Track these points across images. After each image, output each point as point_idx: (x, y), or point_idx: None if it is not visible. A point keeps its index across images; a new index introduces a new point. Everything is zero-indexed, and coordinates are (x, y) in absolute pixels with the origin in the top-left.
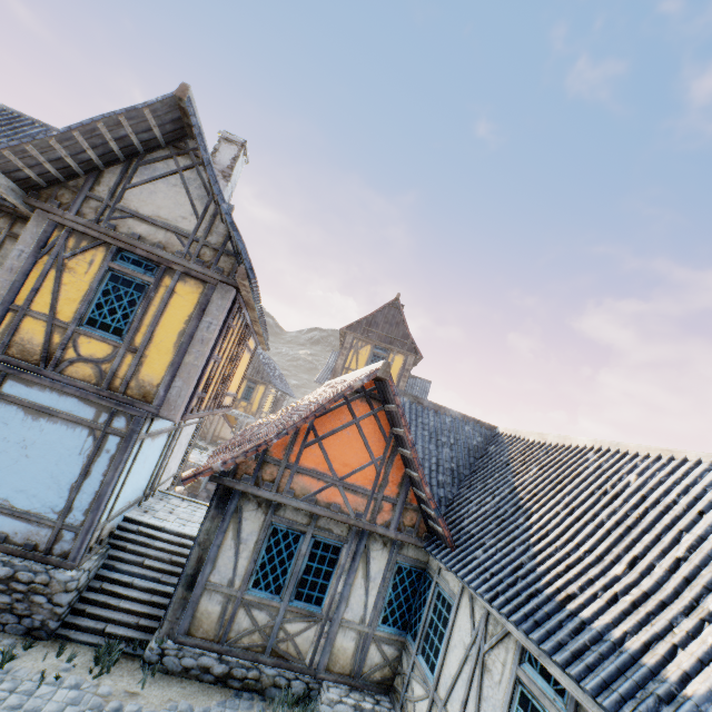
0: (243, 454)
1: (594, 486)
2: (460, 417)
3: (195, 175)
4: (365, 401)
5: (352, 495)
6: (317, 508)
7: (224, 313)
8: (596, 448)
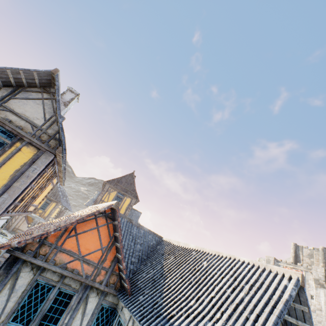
0: (32, 238)
1: (192, 266)
2: (148, 231)
3: (50, 102)
4: (104, 218)
5: (86, 265)
6: (66, 272)
7: (44, 165)
8: (196, 250)
